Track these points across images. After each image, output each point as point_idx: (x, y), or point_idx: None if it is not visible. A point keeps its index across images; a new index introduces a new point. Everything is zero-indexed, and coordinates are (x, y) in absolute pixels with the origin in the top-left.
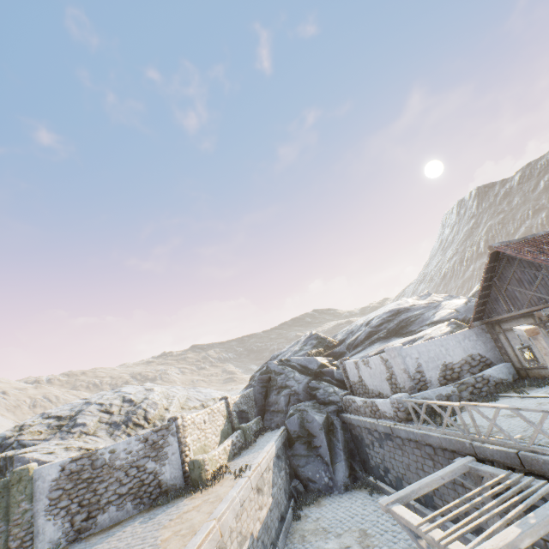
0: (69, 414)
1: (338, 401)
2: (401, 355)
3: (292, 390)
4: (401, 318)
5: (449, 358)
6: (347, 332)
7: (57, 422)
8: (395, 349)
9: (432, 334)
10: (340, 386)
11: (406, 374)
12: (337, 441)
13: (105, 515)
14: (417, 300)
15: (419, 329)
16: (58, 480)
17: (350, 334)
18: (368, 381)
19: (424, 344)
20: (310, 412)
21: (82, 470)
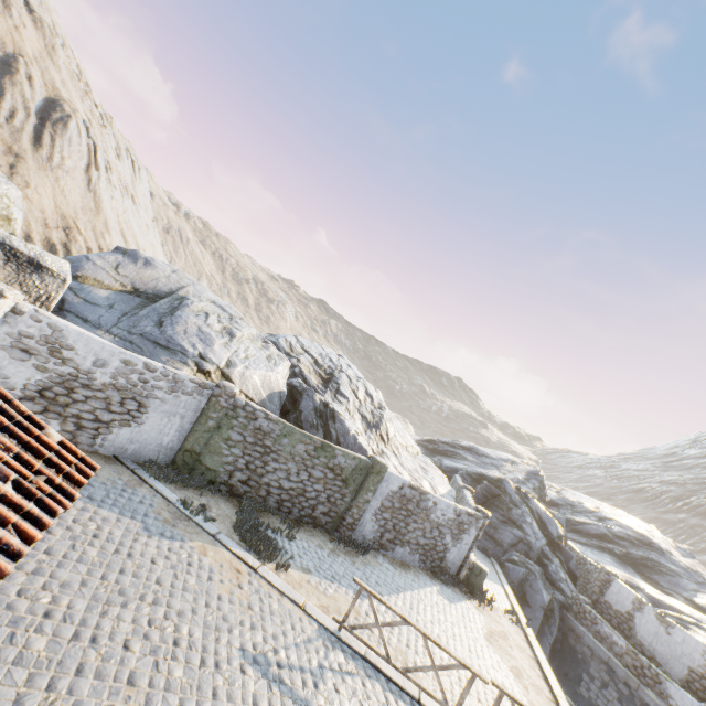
0: (323, 364)
1: (568, 596)
2: None
3: (527, 539)
4: (652, 557)
5: None
6: (566, 500)
7: (315, 366)
8: None
9: None
10: (569, 577)
11: None
12: (549, 632)
13: (401, 549)
14: (673, 548)
15: (669, 591)
16: (394, 494)
17: (569, 505)
18: (644, 632)
19: None
20: (539, 580)
21: (410, 500)
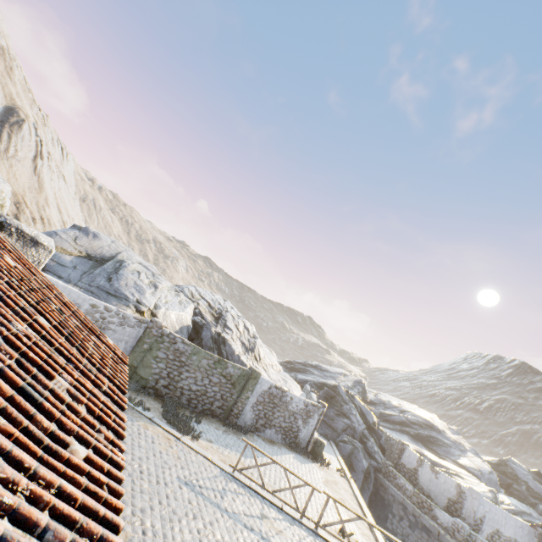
0: (214, 307)
1: (379, 463)
2: (479, 501)
3: (353, 425)
4: (433, 435)
5: (503, 528)
6: (380, 400)
7: (209, 307)
8: (479, 494)
9: (476, 486)
10: (380, 450)
11: (474, 514)
12: (368, 488)
13: (270, 431)
14: (446, 429)
15: (443, 456)
16: (265, 392)
17: (382, 403)
18: (424, 480)
19: (496, 507)
20: (360, 453)
21: (276, 396)
